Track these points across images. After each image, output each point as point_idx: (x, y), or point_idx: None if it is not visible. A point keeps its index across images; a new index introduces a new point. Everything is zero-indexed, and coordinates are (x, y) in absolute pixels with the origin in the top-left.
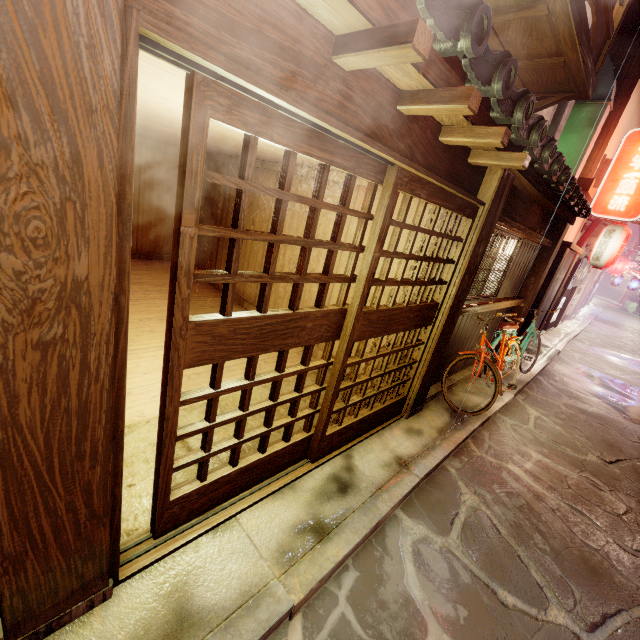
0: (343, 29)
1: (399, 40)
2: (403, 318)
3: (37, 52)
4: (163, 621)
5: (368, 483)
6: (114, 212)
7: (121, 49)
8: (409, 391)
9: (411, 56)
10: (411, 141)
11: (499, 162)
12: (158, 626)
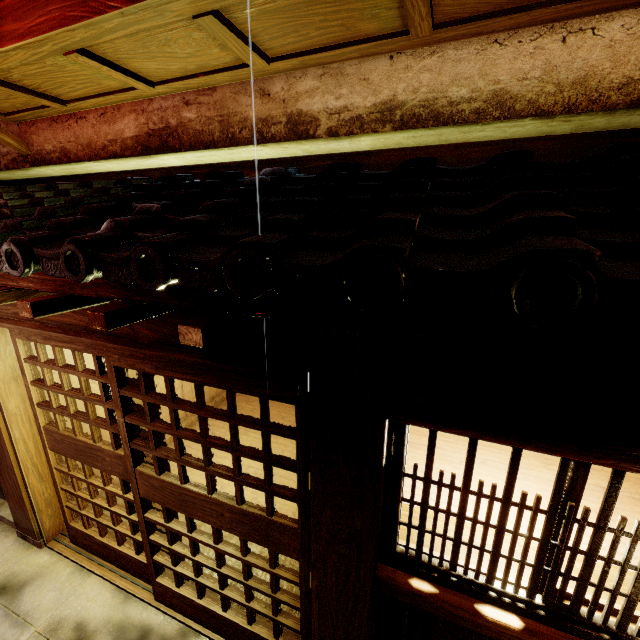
0: None
1: None
2: (210, 509)
3: None
4: (21, 579)
5: None
6: None
7: None
8: None
9: None
10: None
11: None
12: (19, 579)
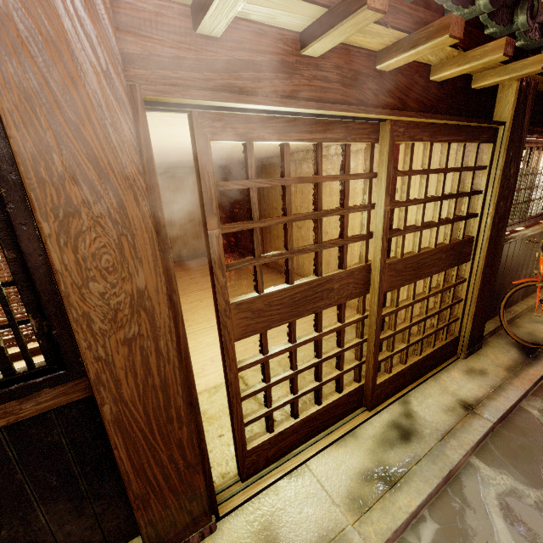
0: (303, 24)
1: (353, 8)
2: (434, 260)
3: (82, 142)
4: None
5: (431, 429)
6: (154, 235)
7: (134, 117)
8: (460, 331)
9: (370, 17)
10: (399, 92)
11: (510, 75)
12: None
